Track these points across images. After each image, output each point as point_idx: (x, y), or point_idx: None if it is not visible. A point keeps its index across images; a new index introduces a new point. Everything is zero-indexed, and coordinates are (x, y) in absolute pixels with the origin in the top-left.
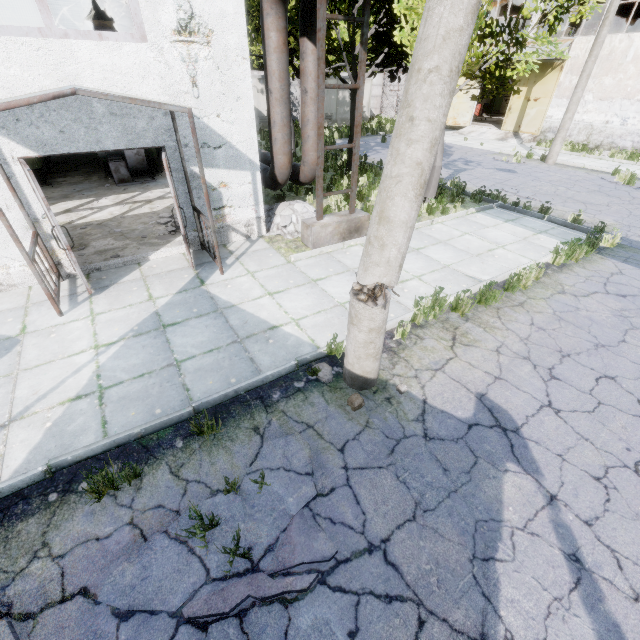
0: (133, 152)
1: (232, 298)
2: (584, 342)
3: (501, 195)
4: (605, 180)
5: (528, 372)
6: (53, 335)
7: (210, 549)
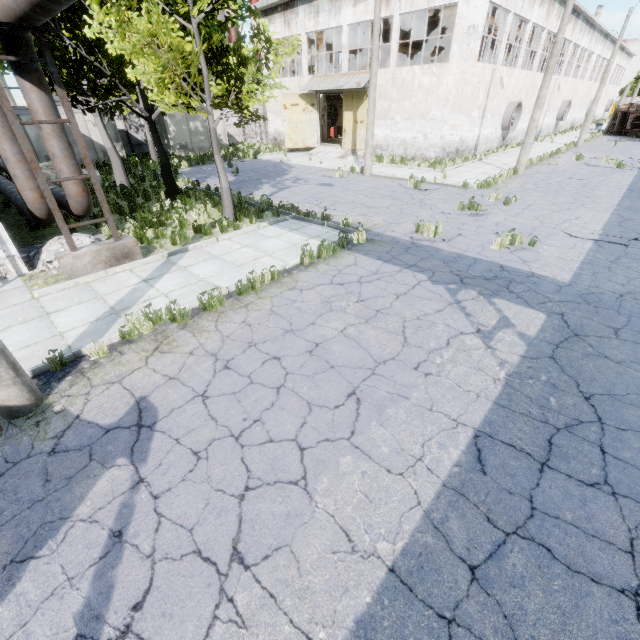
0: None
1: None
2: (278, 330)
3: (295, 208)
4: (402, 186)
5: (206, 367)
6: None
7: None
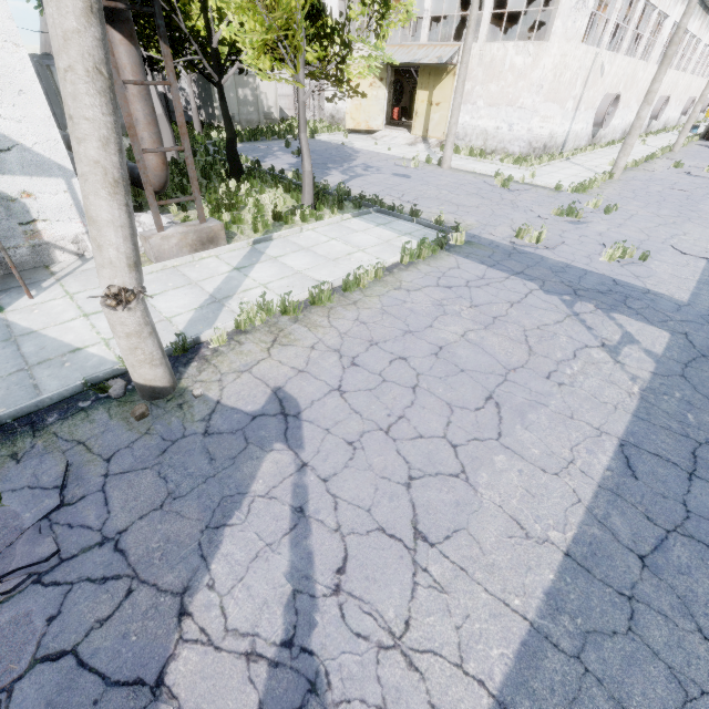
0: None
1: (35, 324)
2: (396, 331)
3: (379, 200)
4: (487, 183)
5: (332, 363)
6: None
7: None
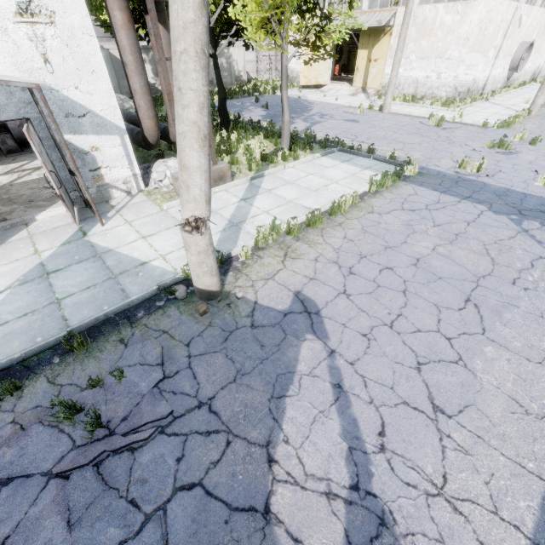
0: (16, 124)
1: (110, 244)
2: (378, 246)
3: (340, 141)
4: (423, 124)
5: (334, 272)
6: None
7: (77, 427)
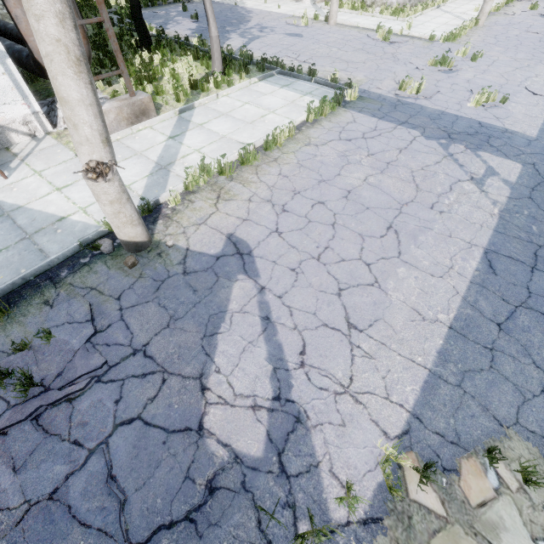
0: None
1: (19, 200)
2: (312, 181)
3: (279, 61)
4: (370, 38)
5: (268, 211)
6: None
7: (9, 389)
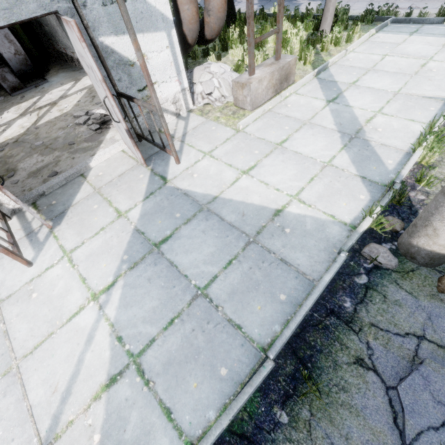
0: (11, 52)
1: (208, 189)
2: None
3: (392, 9)
4: None
5: None
6: (34, 295)
7: None
